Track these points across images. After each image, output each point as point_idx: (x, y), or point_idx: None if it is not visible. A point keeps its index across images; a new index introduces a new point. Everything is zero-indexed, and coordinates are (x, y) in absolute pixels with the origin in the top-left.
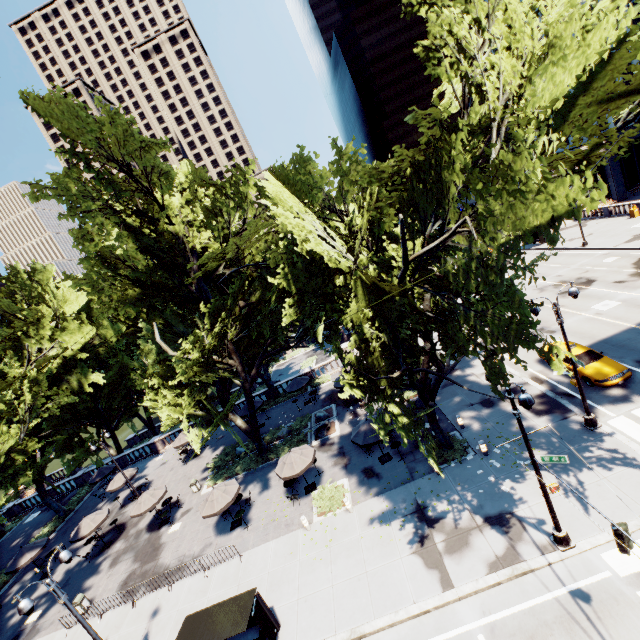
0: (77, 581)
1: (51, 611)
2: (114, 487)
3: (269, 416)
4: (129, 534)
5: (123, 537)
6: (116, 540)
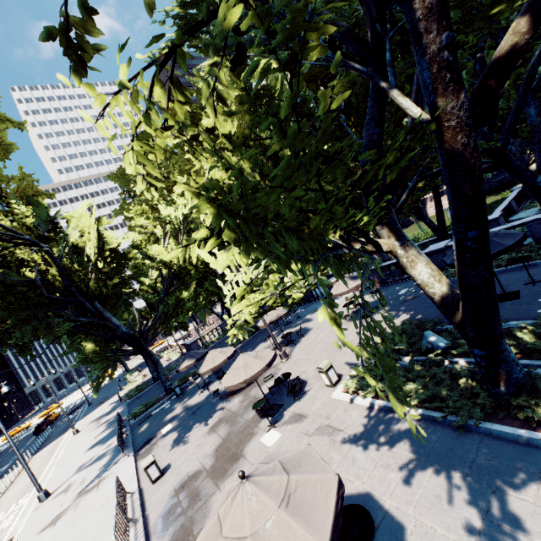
0: (196, 417)
1: (168, 437)
2: (260, 324)
3: (536, 277)
4: (249, 393)
5: (245, 392)
6: (241, 391)
